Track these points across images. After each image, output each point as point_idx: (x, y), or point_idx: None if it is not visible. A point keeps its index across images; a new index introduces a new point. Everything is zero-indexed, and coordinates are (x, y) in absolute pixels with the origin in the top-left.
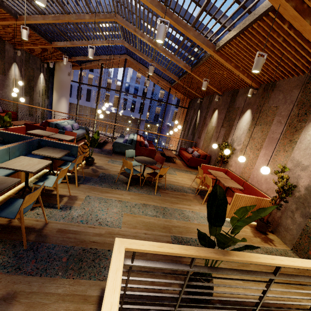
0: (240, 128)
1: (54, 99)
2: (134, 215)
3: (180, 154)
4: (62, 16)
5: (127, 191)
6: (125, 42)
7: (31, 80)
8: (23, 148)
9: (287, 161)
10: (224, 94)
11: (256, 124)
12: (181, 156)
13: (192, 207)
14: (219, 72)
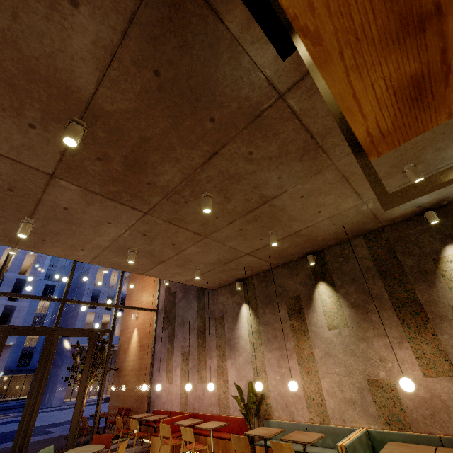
0: None
1: None
2: None
3: None
4: None
5: None
6: None
7: None
8: None
9: None
10: None
11: None
12: None
13: None
14: None
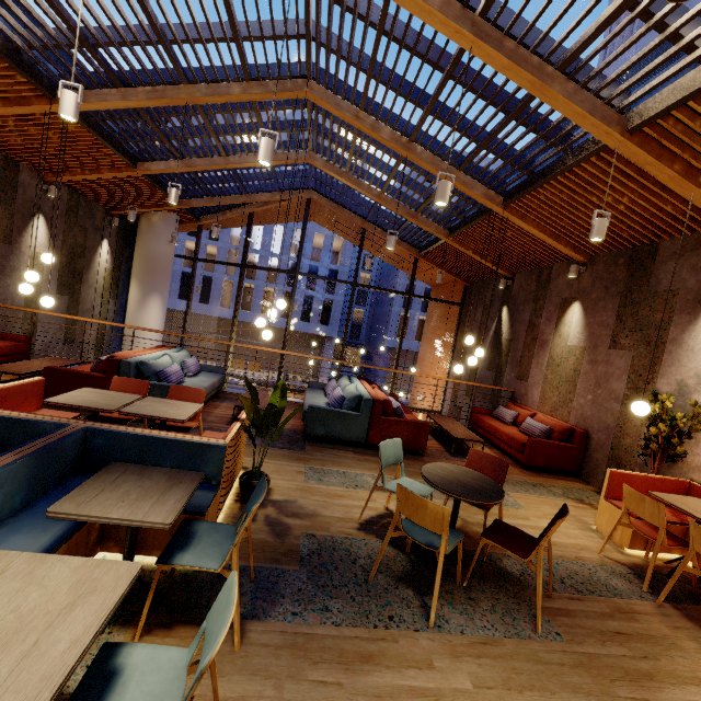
0: None
1: (132, 300)
2: None
3: (476, 427)
4: (172, 89)
5: (434, 634)
6: (315, 155)
7: (79, 256)
8: (17, 480)
9: None
10: (594, 260)
11: None
12: (482, 433)
13: None
14: (607, 198)
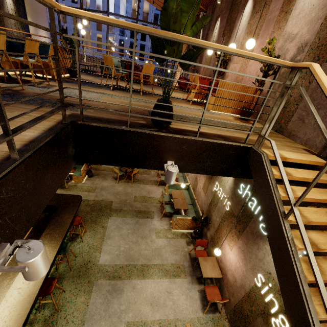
0: (240, 26)
1: (31, 29)
2: (114, 99)
3: (178, 84)
4: None
5: (111, 91)
6: None
7: None
8: None
9: (279, 39)
10: None
11: (256, 12)
12: (179, 85)
13: (178, 104)
14: None
